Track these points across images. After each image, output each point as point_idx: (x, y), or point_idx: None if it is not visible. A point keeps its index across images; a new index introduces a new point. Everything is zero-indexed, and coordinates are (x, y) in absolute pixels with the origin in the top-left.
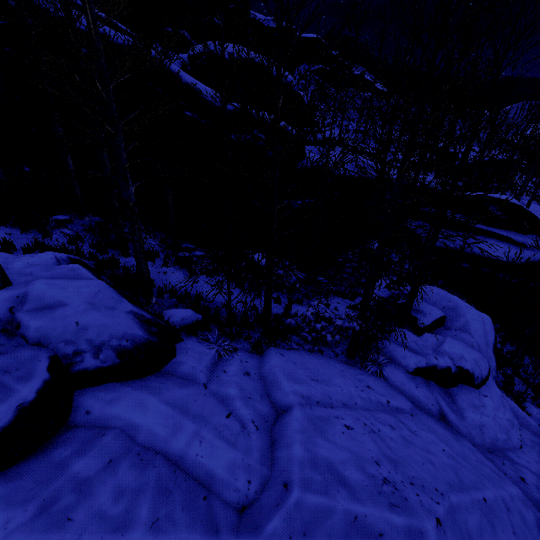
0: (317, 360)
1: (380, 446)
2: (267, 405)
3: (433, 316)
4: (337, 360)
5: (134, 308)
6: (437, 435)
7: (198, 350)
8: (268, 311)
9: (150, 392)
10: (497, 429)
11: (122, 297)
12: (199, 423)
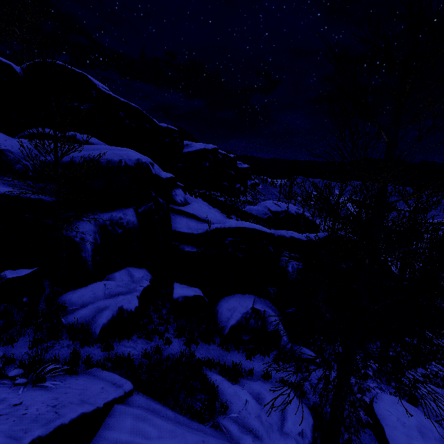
0: None
1: None
2: None
3: None
4: None
5: None
6: None
7: None
8: None
9: None
10: None
11: None
12: None
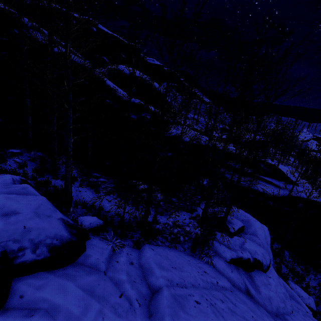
0: (174, 253)
1: (218, 316)
2: (145, 287)
3: (238, 226)
4: (185, 253)
5: (63, 216)
6: (247, 306)
7: (100, 246)
8: (146, 220)
9: (69, 279)
10: (278, 299)
11: (56, 208)
12: (102, 302)
